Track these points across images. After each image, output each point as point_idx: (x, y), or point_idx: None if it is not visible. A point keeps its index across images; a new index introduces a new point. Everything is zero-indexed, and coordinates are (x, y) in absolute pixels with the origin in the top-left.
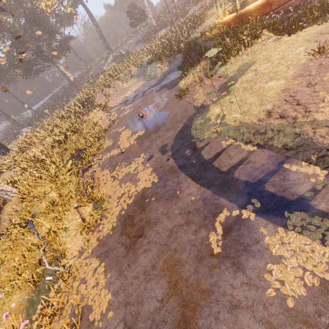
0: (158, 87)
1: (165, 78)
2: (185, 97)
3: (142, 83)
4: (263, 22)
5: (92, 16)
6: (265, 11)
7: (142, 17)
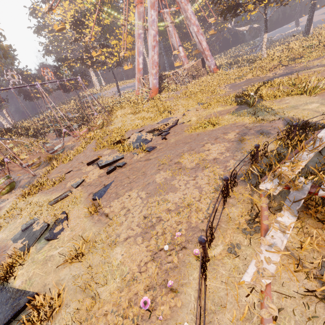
0: None
1: None
2: None
3: None
4: None
5: None
6: None
7: None
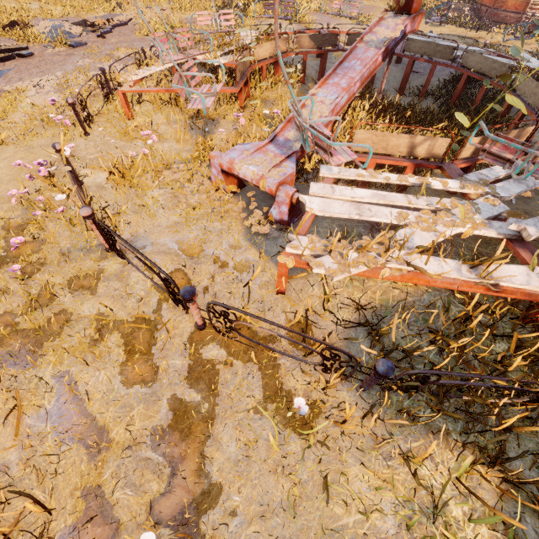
0: None
1: None
2: None
3: None
4: (458, 5)
5: None
6: None
7: None
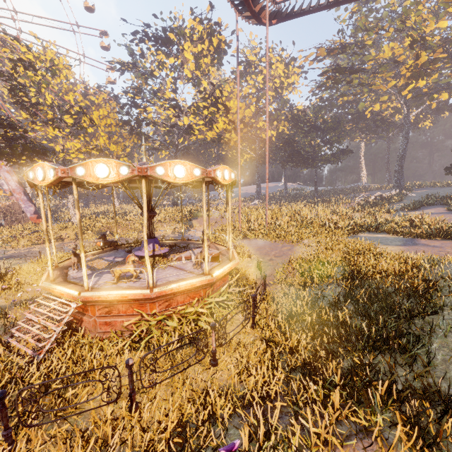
0: None
1: None
2: None
3: None
4: None
5: (405, 136)
6: None
7: None
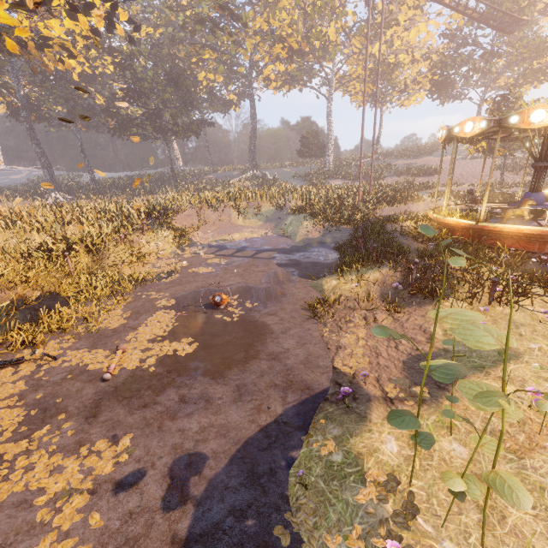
0: (286, 257)
1: (307, 249)
2: (322, 322)
3: (267, 234)
4: (524, 264)
5: (255, 117)
6: (529, 247)
7: (318, 152)
